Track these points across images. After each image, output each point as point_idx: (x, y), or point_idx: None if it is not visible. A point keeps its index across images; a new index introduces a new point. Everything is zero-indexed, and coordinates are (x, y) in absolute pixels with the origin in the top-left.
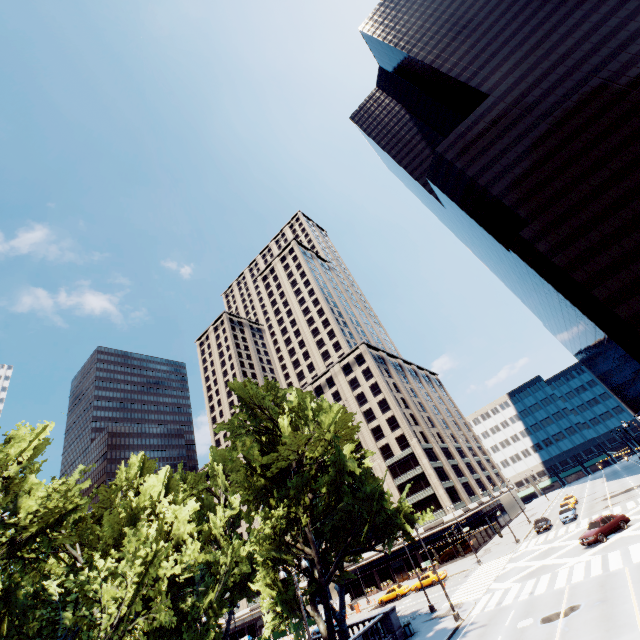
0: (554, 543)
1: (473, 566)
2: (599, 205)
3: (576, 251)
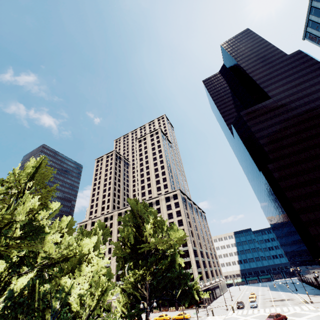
0: (247, 317)
1: (204, 316)
2: (306, 166)
3: (290, 183)
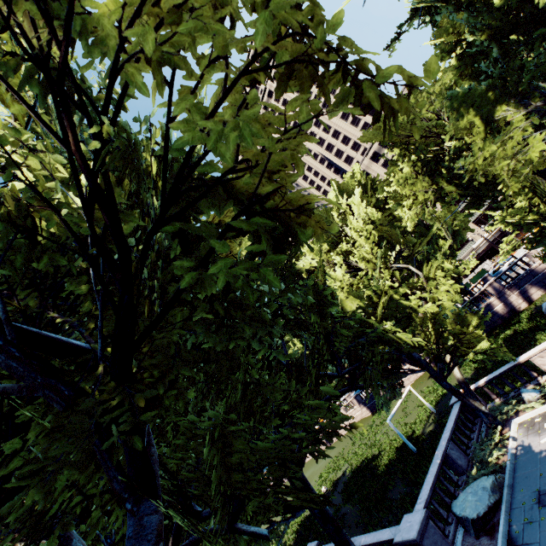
0: None
1: None
2: None
3: None
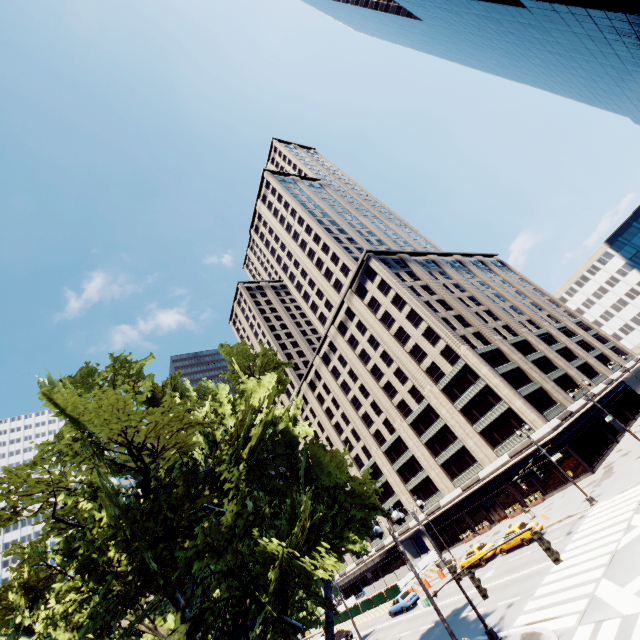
0: None
1: (583, 507)
2: None
3: None
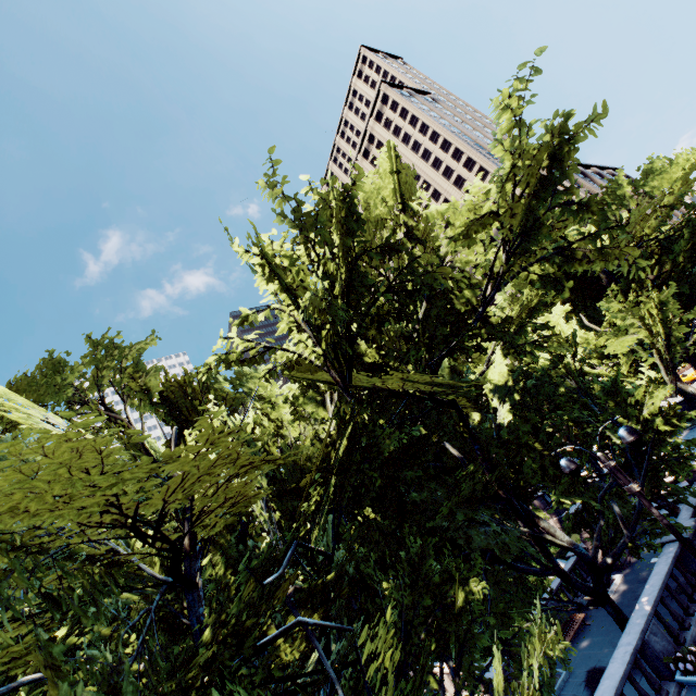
0: None
1: None
2: None
3: None
